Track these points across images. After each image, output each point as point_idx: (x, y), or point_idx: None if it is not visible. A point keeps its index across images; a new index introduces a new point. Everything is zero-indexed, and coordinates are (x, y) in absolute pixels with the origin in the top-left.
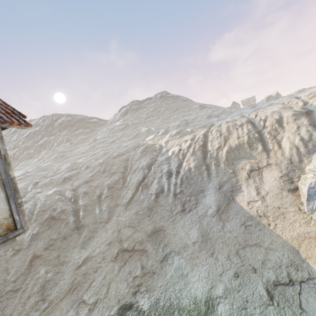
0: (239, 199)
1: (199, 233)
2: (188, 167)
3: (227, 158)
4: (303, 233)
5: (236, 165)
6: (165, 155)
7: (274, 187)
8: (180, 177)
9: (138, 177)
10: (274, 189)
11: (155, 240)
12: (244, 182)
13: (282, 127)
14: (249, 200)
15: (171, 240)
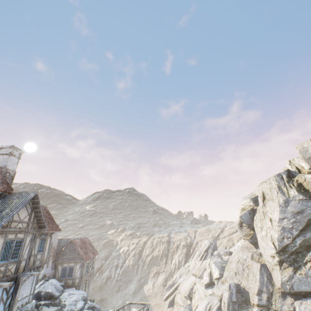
0: (145, 287)
1: (122, 302)
2: (128, 264)
3: (149, 262)
4: (158, 302)
5: (151, 268)
6: (118, 251)
7: (159, 283)
8: (123, 269)
9: (98, 264)
10: (159, 284)
11: (101, 304)
12: (150, 279)
13: (177, 251)
14: (148, 288)
15: (108, 304)
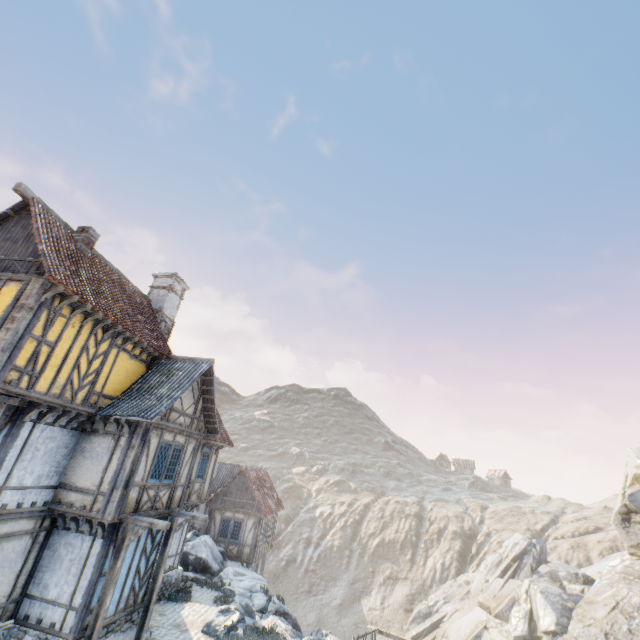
0: (364, 601)
1: (316, 618)
2: (331, 542)
3: (374, 551)
4: None
5: (379, 564)
6: (311, 512)
7: (397, 602)
8: (319, 551)
9: None
10: (396, 603)
11: None
12: (376, 587)
13: (438, 541)
14: (371, 606)
15: None
